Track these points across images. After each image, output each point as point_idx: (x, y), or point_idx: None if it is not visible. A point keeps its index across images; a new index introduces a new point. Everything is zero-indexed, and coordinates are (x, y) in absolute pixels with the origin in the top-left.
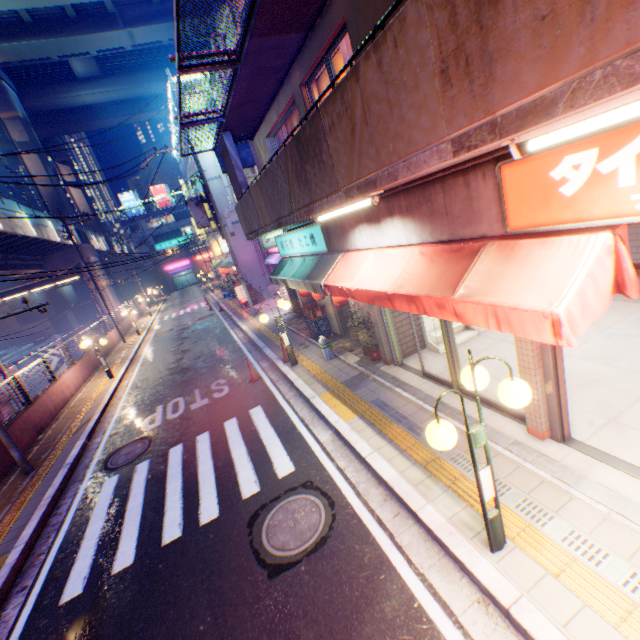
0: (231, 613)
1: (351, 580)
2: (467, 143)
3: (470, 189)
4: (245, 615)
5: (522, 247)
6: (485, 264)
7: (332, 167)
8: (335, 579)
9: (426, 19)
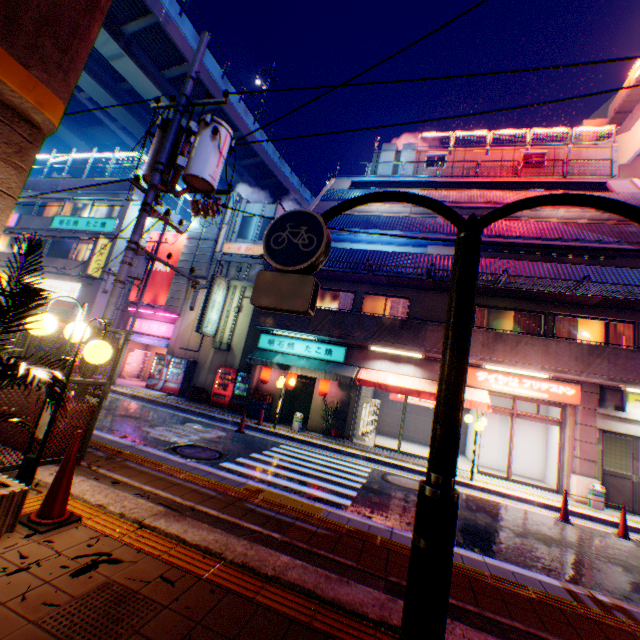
0: None
1: None
2: (483, 359)
3: None
4: None
5: (466, 388)
6: None
7: (423, 339)
8: None
9: (481, 334)
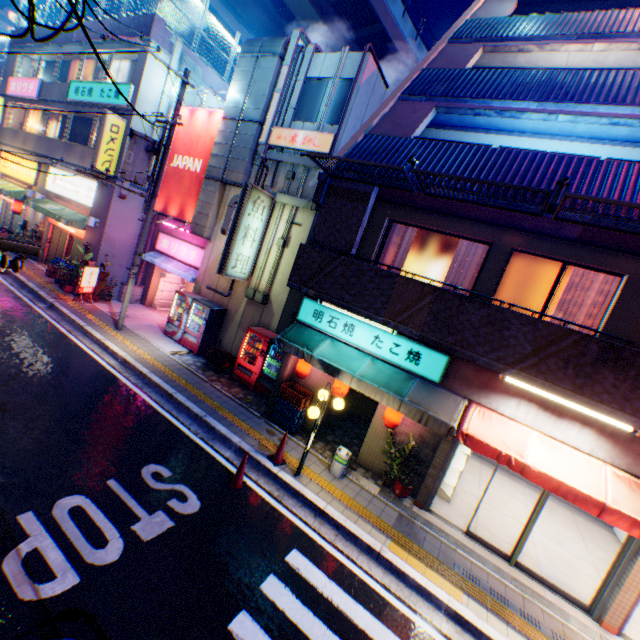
0: None
1: None
2: None
3: None
4: None
5: None
6: None
7: None
8: None
9: None
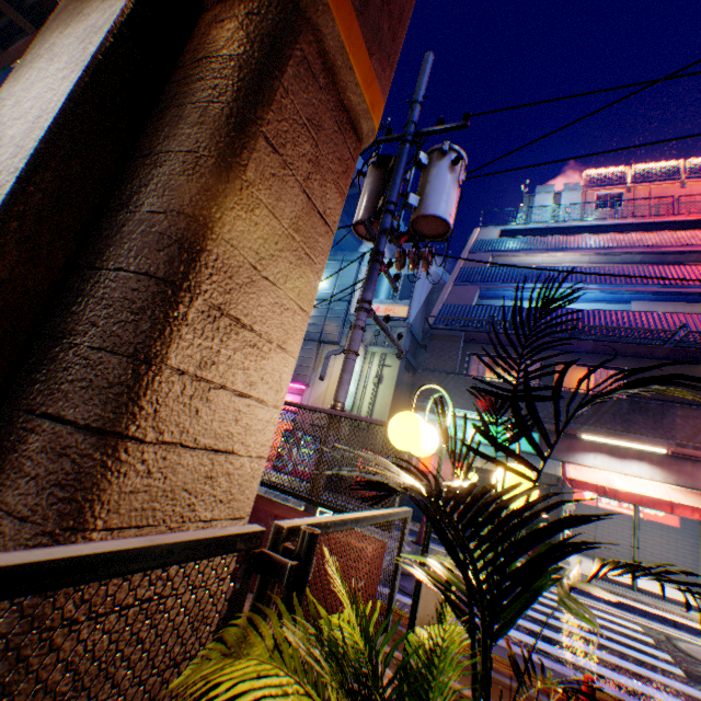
0: None
1: None
2: None
3: None
4: None
5: None
6: None
7: (671, 428)
8: None
9: None
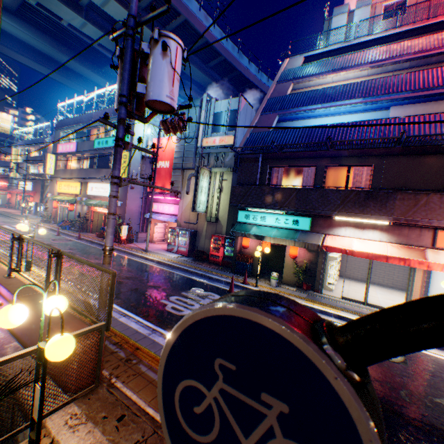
0: (415, 378)
1: (428, 360)
2: None
3: (421, 232)
4: (420, 377)
5: (440, 252)
6: (430, 254)
7: (391, 208)
8: (424, 361)
9: None
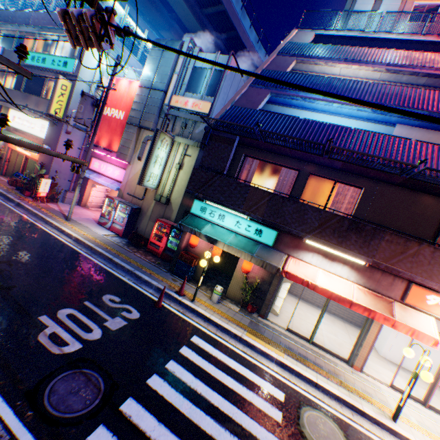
0: None
1: None
2: None
3: (393, 281)
4: None
5: (408, 309)
6: (397, 309)
7: (375, 249)
8: None
9: None
